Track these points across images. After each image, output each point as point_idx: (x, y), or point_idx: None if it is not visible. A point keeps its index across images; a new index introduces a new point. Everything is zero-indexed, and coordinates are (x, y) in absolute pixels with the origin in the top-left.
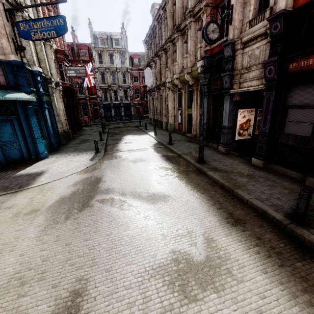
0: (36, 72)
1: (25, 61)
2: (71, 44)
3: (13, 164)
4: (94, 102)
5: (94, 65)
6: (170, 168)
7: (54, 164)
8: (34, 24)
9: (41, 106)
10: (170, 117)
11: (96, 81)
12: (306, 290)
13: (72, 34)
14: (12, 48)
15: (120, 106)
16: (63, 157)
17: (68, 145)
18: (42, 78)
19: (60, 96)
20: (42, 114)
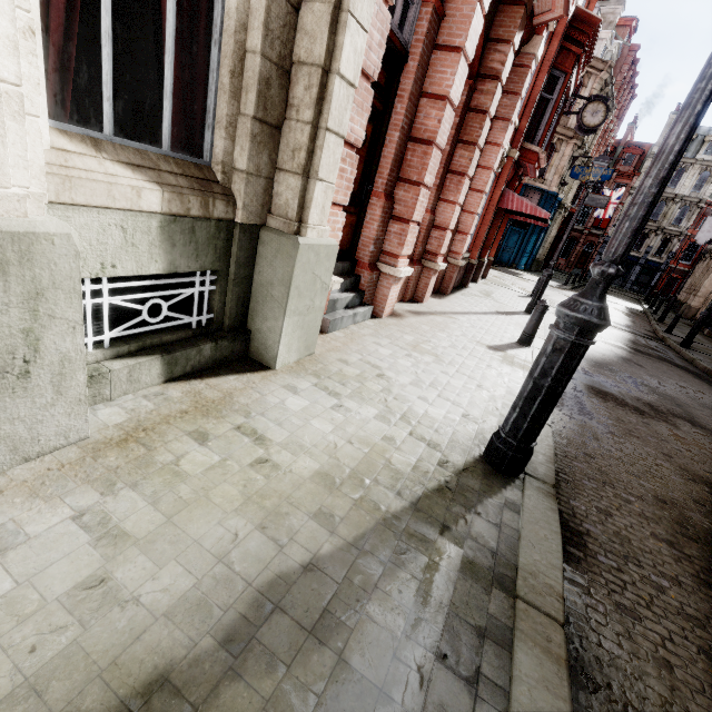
0: (558, 199)
1: (559, 193)
2: (617, 142)
3: (500, 264)
4: (592, 241)
5: (634, 183)
6: (624, 312)
7: (528, 275)
8: (587, 170)
9: (542, 228)
10: (696, 297)
11: (619, 209)
12: (629, 325)
13: (630, 127)
14: (558, 183)
15: (635, 263)
16: (534, 275)
17: (536, 273)
18: (558, 204)
19: (559, 223)
20: (539, 235)
